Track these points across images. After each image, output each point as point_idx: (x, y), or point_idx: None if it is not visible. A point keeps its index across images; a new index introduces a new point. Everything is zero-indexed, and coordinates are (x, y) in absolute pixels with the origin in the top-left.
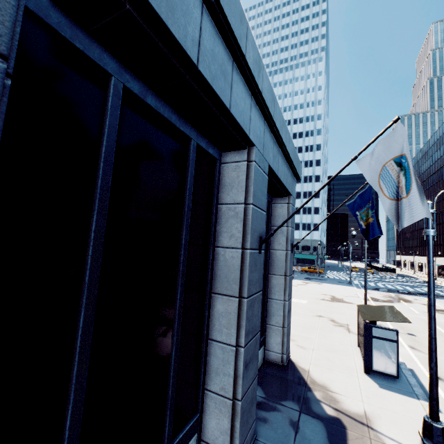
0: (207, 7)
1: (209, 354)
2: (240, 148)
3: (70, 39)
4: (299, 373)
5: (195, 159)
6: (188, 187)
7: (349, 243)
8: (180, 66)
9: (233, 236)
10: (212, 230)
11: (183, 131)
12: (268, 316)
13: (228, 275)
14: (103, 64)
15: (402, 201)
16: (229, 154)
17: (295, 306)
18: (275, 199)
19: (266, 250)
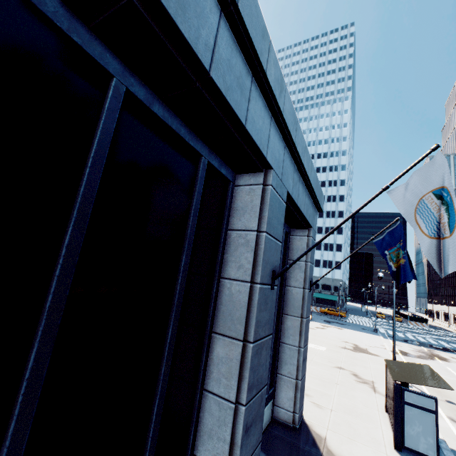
0: (225, 16)
1: (202, 409)
2: (256, 171)
3: (67, 31)
4: (313, 440)
5: (205, 178)
6: (193, 207)
7: (374, 285)
8: (190, 72)
9: (242, 266)
10: (219, 258)
11: (193, 146)
12: (279, 363)
13: (233, 313)
14: (103, 63)
15: (445, 240)
16: (244, 176)
17: (312, 353)
18: (293, 230)
19: (281, 286)
